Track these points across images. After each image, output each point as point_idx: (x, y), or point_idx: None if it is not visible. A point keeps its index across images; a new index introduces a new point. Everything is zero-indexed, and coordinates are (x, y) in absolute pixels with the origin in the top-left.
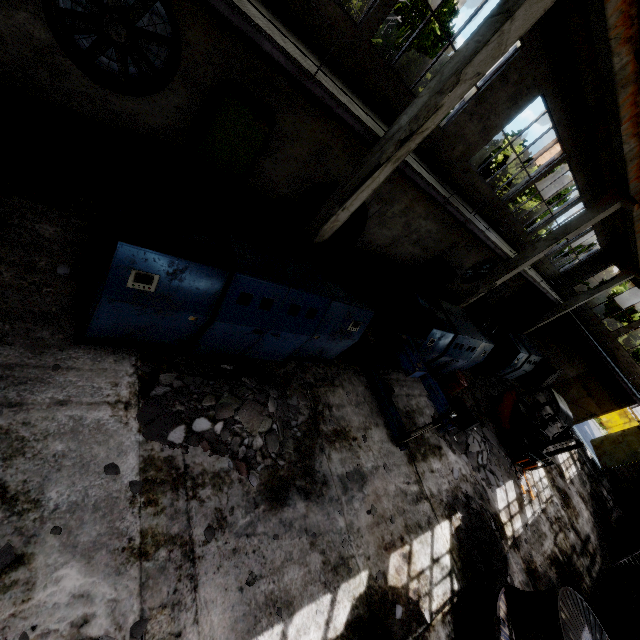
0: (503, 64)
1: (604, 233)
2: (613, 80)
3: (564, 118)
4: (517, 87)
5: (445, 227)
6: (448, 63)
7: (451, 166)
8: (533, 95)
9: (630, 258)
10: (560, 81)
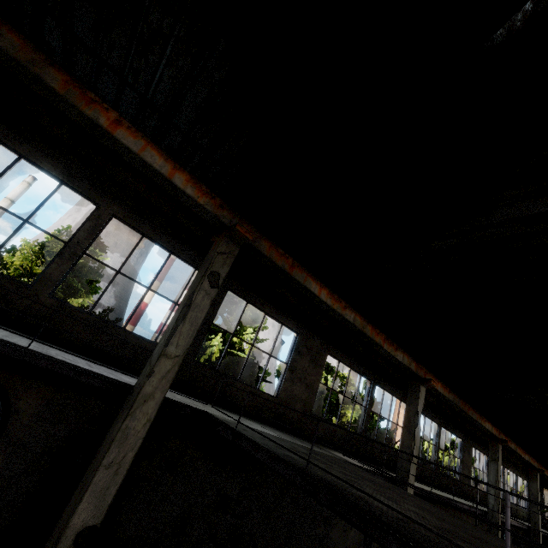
0: (460, 447)
1: (521, 473)
2: (514, 450)
3: (480, 447)
4: (467, 450)
5: (480, 525)
6: (489, 477)
7: (468, 492)
8: (471, 448)
9: (545, 480)
10: (473, 439)
